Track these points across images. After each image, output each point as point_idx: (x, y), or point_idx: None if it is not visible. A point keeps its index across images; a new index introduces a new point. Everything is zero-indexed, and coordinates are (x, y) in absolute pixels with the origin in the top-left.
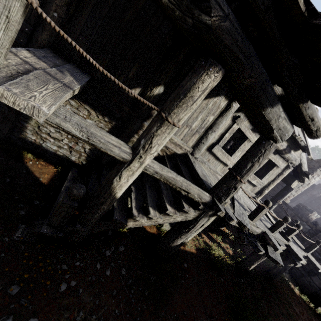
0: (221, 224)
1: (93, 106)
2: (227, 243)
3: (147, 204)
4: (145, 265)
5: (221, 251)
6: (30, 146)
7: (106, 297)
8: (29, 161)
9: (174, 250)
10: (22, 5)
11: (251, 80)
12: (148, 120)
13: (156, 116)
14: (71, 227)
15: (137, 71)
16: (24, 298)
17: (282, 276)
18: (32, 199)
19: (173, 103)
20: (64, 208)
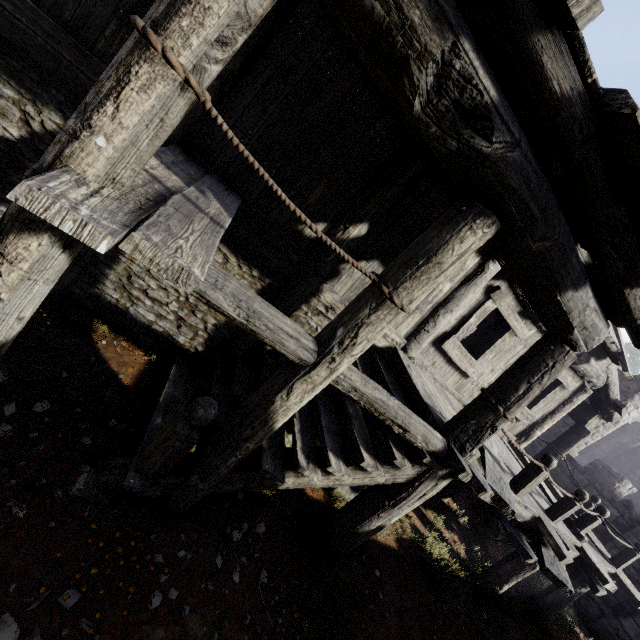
0: (444, 491)
1: (235, 248)
2: (456, 531)
3: (324, 445)
4: (303, 567)
5: (446, 548)
6: (107, 311)
7: (232, 628)
8: (101, 339)
9: (361, 539)
10: (188, 103)
11: (544, 244)
12: (331, 280)
13: (371, 289)
14: (178, 479)
15: (324, 195)
16: (86, 618)
17: (562, 611)
18: (106, 416)
19: (404, 270)
20: (175, 441)
